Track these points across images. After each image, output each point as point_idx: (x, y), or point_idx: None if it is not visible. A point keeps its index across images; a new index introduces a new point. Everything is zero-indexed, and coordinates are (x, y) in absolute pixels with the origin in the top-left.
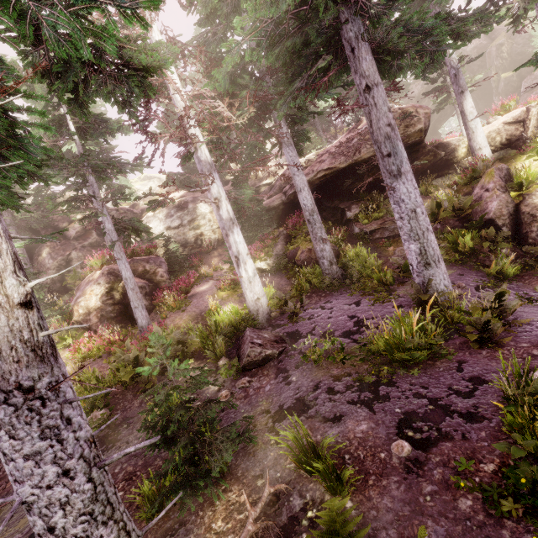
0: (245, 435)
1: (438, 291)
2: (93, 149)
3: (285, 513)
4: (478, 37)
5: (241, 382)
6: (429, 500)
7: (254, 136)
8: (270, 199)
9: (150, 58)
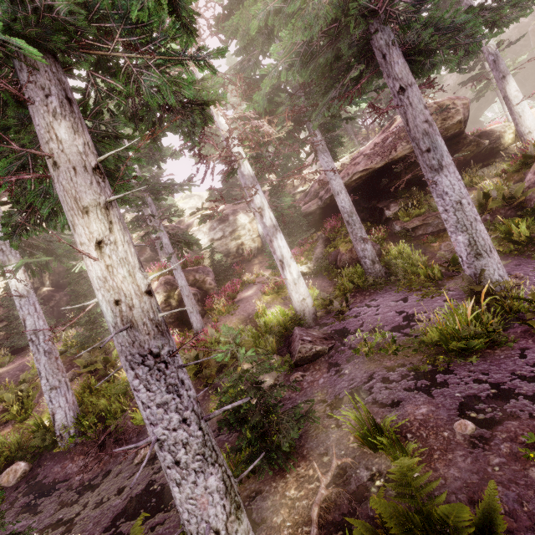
0: (309, 415)
1: (492, 281)
2: (147, 175)
3: (353, 482)
4: (516, 21)
5: (295, 376)
6: (497, 470)
7: (291, 147)
8: (306, 205)
9: (210, 94)
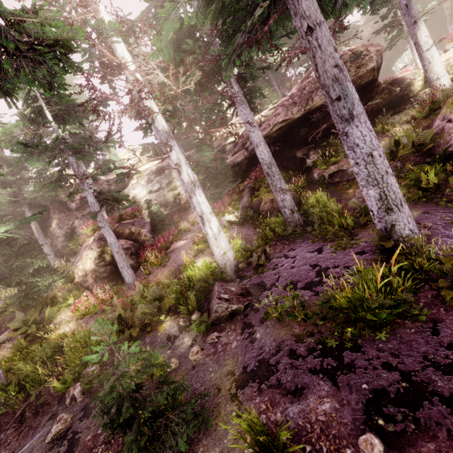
0: (199, 419)
1: (402, 236)
2: (77, 132)
3: None
4: None
5: (210, 337)
6: None
7: (205, 100)
8: (234, 156)
9: (58, 30)
